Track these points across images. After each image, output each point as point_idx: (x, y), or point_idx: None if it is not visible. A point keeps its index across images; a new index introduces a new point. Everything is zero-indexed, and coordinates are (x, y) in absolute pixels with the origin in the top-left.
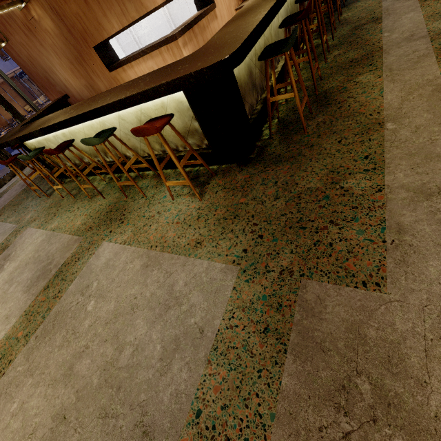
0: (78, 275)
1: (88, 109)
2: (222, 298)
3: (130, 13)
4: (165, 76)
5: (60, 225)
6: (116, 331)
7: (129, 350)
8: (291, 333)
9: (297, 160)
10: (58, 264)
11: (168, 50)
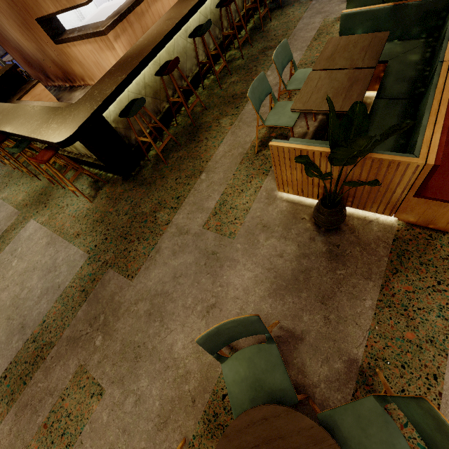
0: (12, 241)
1: (6, 128)
2: (74, 271)
3: (61, 0)
4: (44, 128)
5: (9, 197)
6: (23, 280)
7: (26, 291)
8: (91, 293)
9: (150, 187)
10: (2, 229)
11: (102, 41)
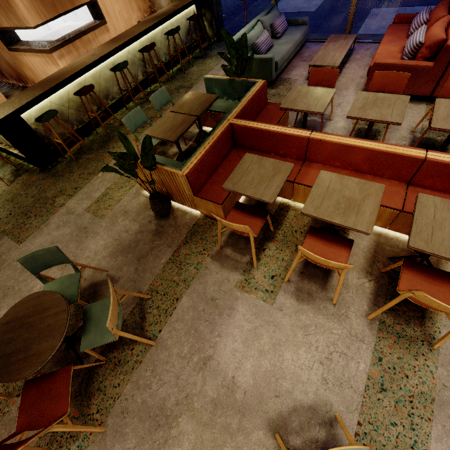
0: None
1: None
2: None
3: (13, 20)
4: None
5: None
6: None
7: None
8: None
9: (59, 178)
10: None
11: (48, 57)
